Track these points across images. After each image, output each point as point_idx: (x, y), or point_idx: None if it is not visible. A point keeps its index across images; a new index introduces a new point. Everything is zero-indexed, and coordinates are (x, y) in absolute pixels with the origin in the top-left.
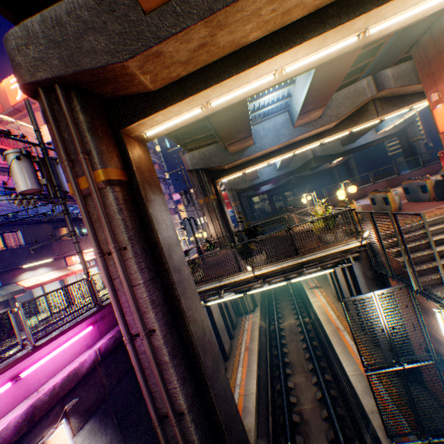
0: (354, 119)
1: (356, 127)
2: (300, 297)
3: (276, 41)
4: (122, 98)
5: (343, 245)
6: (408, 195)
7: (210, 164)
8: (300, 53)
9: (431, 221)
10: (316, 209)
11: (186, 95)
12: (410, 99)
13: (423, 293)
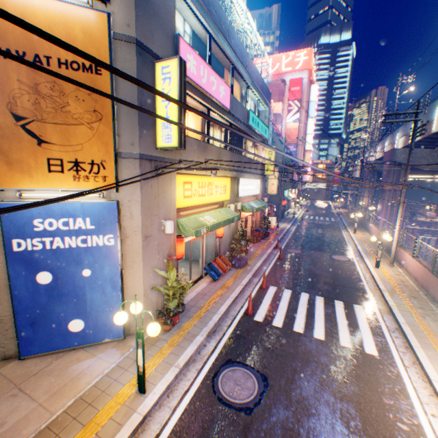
0: None
1: None
2: None
3: None
4: (411, 167)
5: None
6: None
7: None
8: None
9: None
10: None
11: (432, 175)
12: None
13: None
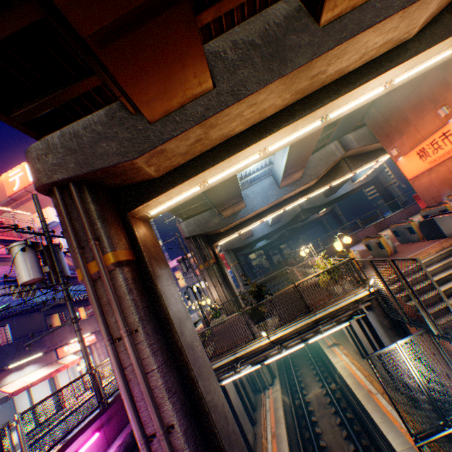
0: (331, 175)
1: (334, 182)
2: (319, 358)
3: (257, 131)
4: (128, 186)
5: (352, 295)
6: (398, 238)
7: (206, 229)
8: (278, 137)
9: (428, 261)
10: (317, 262)
11: (186, 178)
12: (374, 154)
13: (445, 337)
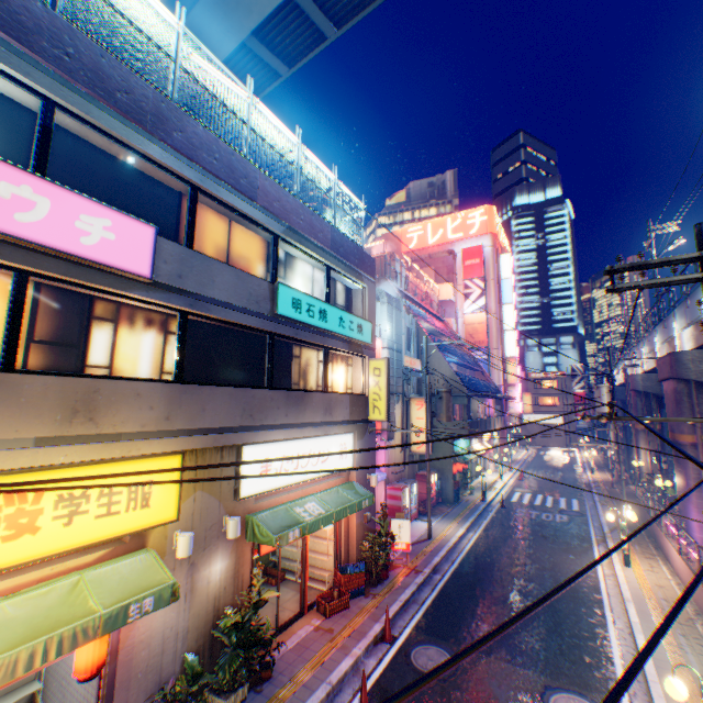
0: None
1: None
2: None
3: None
4: None
5: None
6: None
7: None
8: None
9: None
10: None
11: None
12: None
13: None
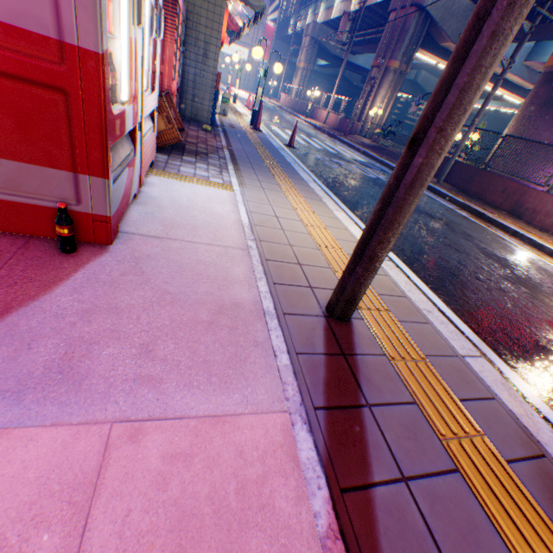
0: None
1: None
2: None
3: None
4: None
5: None
6: None
7: (445, 26)
8: None
9: None
10: None
11: None
12: None
13: None
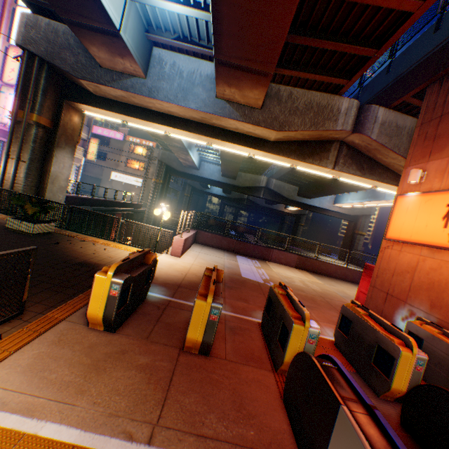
0: (306, 151)
1: (302, 165)
2: None
3: None
4: None
5: None
6: (266, 317)
7: (57, 59)
8: None
9: None
10: None
11: None
12: (381, 173)
13: None
